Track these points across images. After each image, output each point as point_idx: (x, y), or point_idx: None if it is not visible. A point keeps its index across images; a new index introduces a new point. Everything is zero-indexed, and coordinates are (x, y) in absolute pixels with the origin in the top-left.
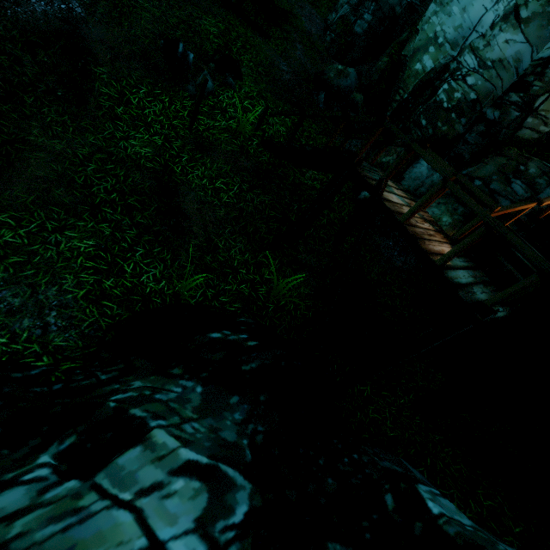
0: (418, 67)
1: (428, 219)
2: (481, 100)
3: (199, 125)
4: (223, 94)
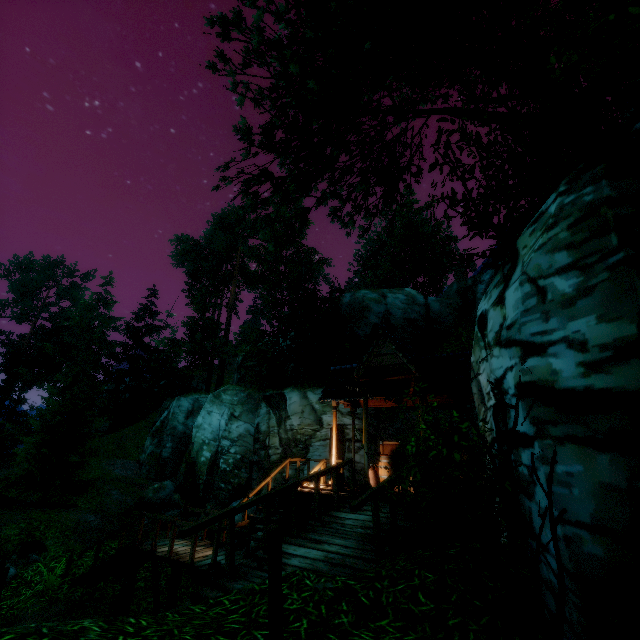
0: (203, 459)
1: (204, 544)
2: (245, 456)
3: (2, 610)
4: (27, 571)
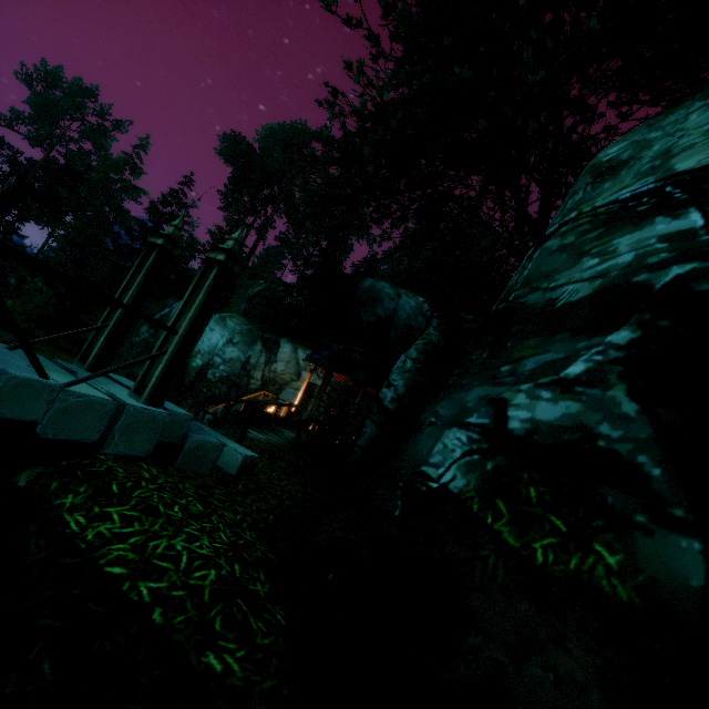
0: (195, 364)
1: None
2: (230, 376)
3: None
4: None
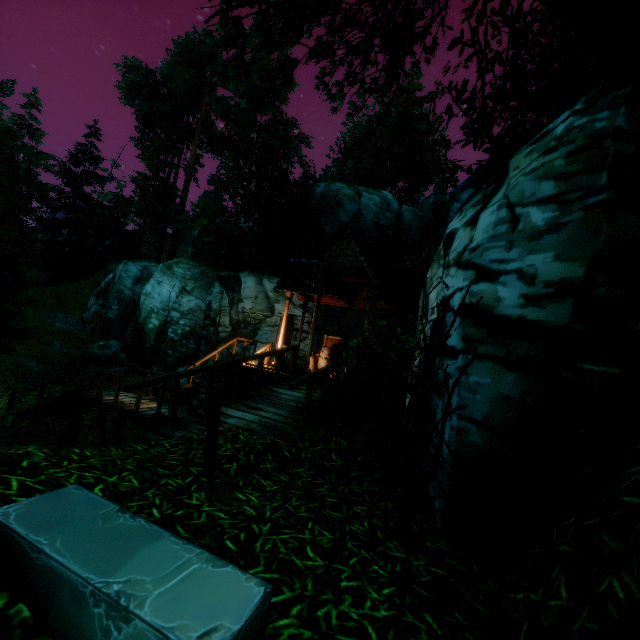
0: (151, 326)
1: (149, 398)
2: (194, 329)
3: None
4: None
